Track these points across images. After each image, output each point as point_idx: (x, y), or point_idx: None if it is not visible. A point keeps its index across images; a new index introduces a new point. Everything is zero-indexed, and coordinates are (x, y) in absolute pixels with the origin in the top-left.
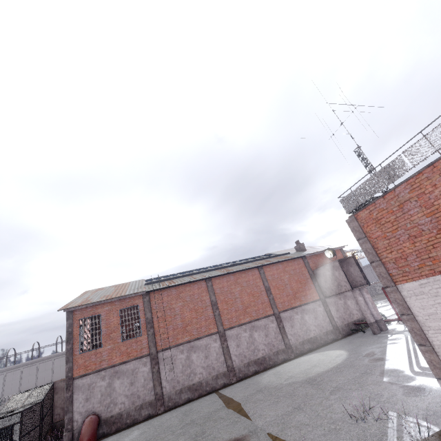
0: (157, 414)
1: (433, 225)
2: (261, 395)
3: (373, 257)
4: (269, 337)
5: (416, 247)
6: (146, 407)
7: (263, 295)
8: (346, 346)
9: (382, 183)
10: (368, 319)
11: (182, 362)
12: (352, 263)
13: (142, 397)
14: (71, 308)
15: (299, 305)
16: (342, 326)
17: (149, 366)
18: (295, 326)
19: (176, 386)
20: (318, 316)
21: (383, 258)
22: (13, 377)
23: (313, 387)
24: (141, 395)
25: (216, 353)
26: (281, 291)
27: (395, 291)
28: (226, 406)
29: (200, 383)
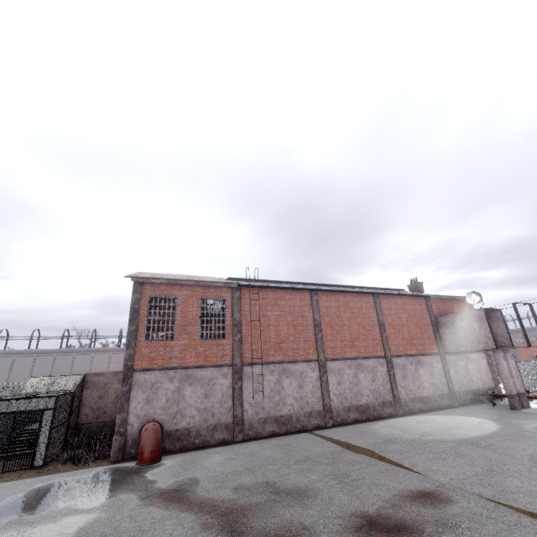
0: (233, 441)
1: None
2: (399, 446)
3: None
4: (375, 383)
5: None
6: (221, 429)
7: (375, 331)
8: (479, 414)
9: None
10: (510, 389)
11: (270, 386)
12: (496, 318)
13: (218, 416)
14: (143, 278)
15: (415, 354)
16: (459, 392)
17: (230, 379)
18: (407, 378)
19: (259, 412)
20: (434, 373)
21: None
22: (1, 365)
23: (488, 451)
24: (216, 413)
25: (312, 385)
26: (396, 331)
27: None
28: (348, 449)
29: (290, 417)
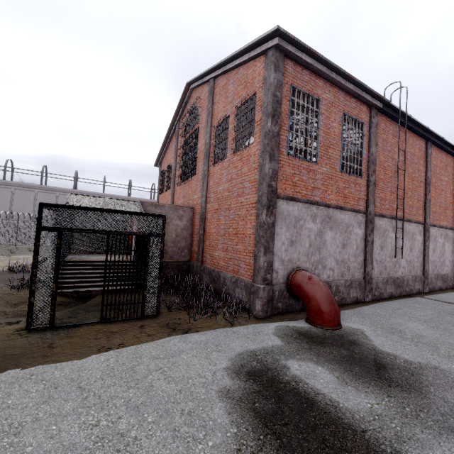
0: (364, 301)
1: None
2: None
3: None
4: (453, 255)
5: None
6: (355, 287)
7: None
8: None
9: None
10: None
11: (391, 244)
12: None
13: (352, 271)
14: (299, 41)
15: None
16: None
17: (363, 230)
18: None
19: (382, 272)
20: None
21: None
22: None
23: None
24: (351, 268)
25: (418, 249)
26: None
27: None
28: None
29: (403, 280)
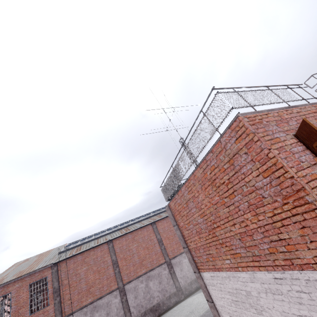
0: None
1: (205, 226)
2: None
3: (183, 243)
4: (162, 284)
5: (201, 241)
6: None
7: (156, 247)
8: None
9: (175, 181)
10: None
11: None
12: None
13: None
14: None
15: None
16: None
17: None
18: (183, 270)
19: None
20: None
21: (188, 245)
22: None
23: None
24: None
25: (116, 308)
26: (171, 240)
27: (199, 277)
28: None
29: None
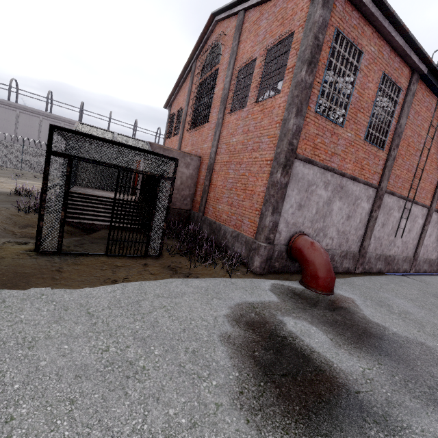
0: (354, 272)
1: None
2: None
3: None
4: None
5: None
6: (349, 258)
7: None
8: None
9: None
10: None
11: (393, 223)
12: None
13: (350, 243)
14: None
15: None
16: None
17: (370, 205)
18: None
19: (377, 248)
20: None
21: None
22: None
23: None
24: (349, 240)
25: (416, 231)
26: None
27: None
28: None
29: (394, 258)
